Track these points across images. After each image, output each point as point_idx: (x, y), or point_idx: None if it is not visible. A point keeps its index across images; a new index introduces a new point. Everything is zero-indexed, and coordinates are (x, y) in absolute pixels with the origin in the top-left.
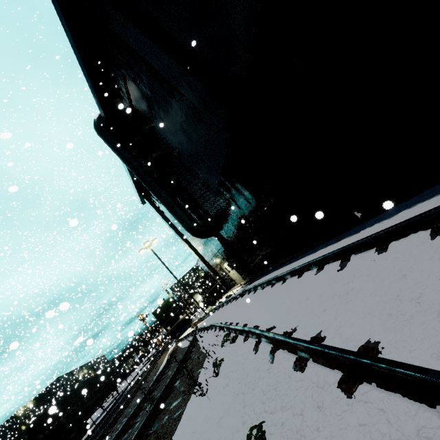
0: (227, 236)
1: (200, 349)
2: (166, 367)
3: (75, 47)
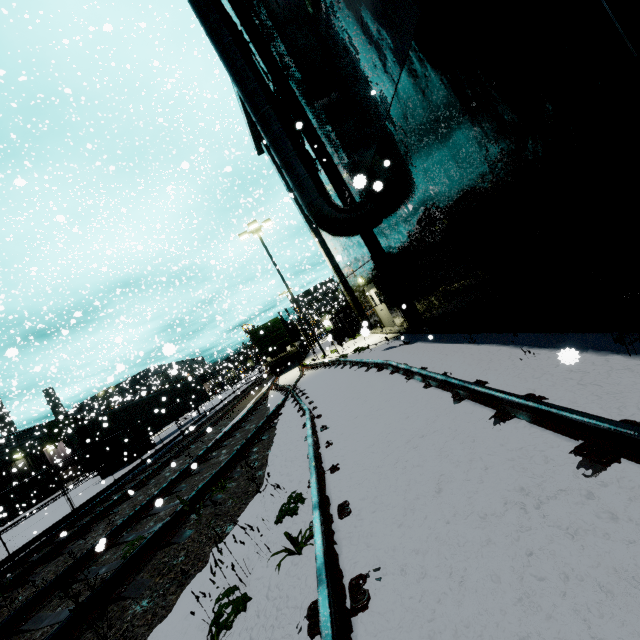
0: (385, 241)
1: (270, 447)
2: (229, 434)
3: None
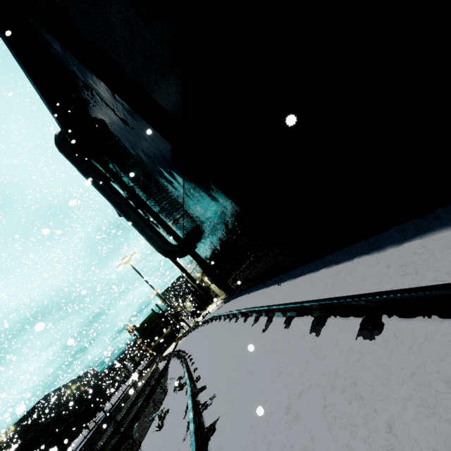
0: (201, 254)
1: (166, 382)
2: (139, 395)
3: (21, 65)
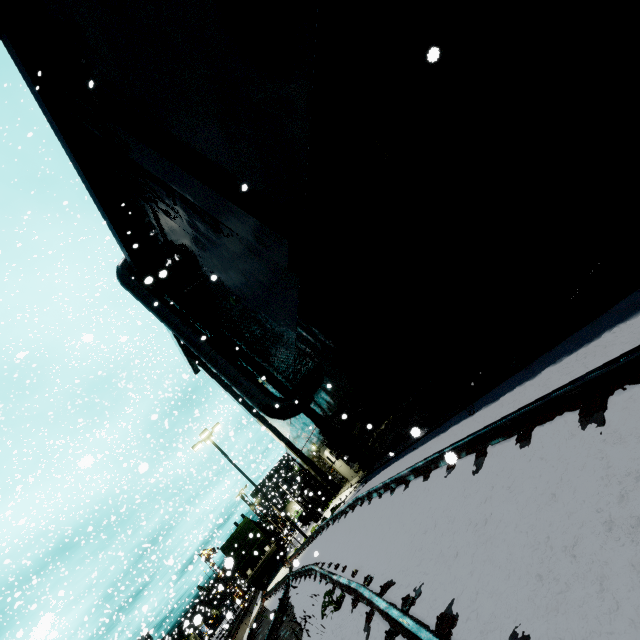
0: (321, 410)
1: (294, 617)
2: None
3: (86, 182)
